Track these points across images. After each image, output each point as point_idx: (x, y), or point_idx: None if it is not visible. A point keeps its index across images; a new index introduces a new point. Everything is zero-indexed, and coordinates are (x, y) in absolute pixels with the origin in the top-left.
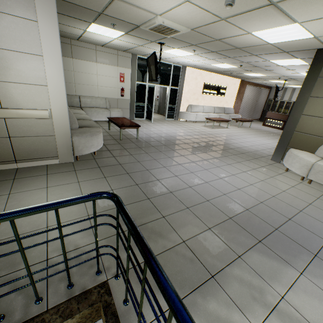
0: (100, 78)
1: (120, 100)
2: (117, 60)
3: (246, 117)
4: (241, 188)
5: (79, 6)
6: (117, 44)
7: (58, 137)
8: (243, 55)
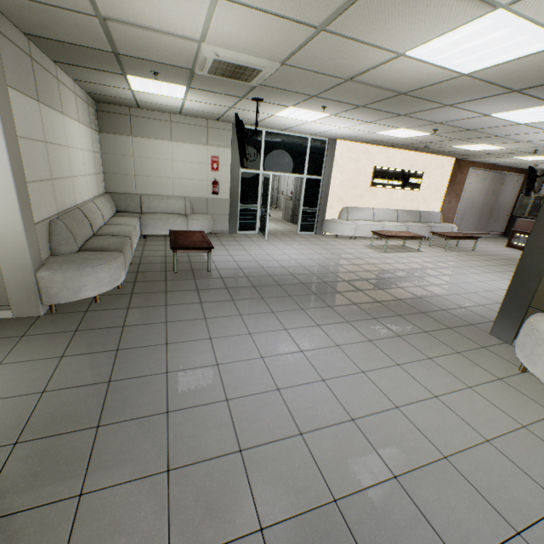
0: (177, 166)
1: (212, 201)
2: (206, 136)
3: (470, 229)
4: (362, 417)
5: (77, 45)
6: (196, 108)
7: (8, 271)
8: (424, 107)
